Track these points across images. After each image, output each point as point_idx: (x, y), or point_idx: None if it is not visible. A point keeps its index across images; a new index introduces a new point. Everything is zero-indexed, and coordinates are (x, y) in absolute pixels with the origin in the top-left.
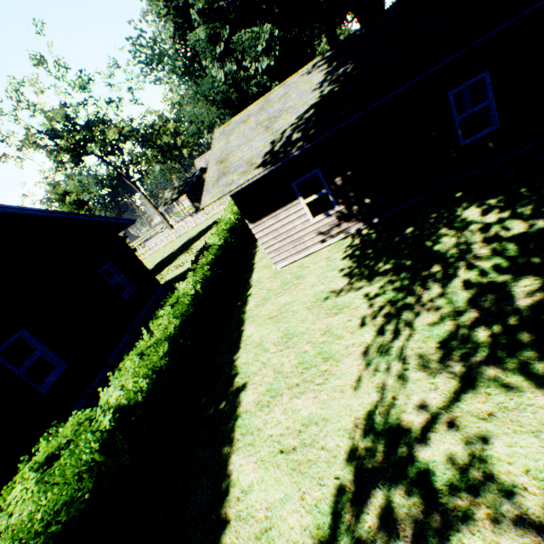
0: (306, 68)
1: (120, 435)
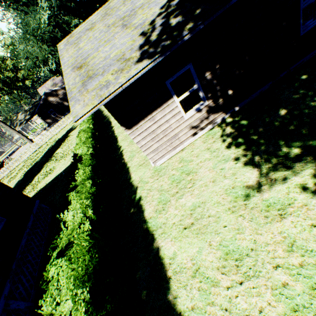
0: None
1: None
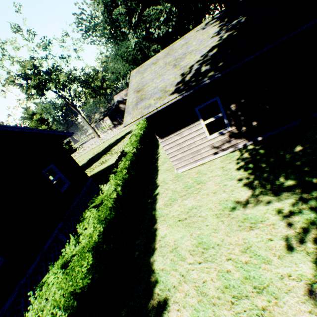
0: (200, 26)
1: None
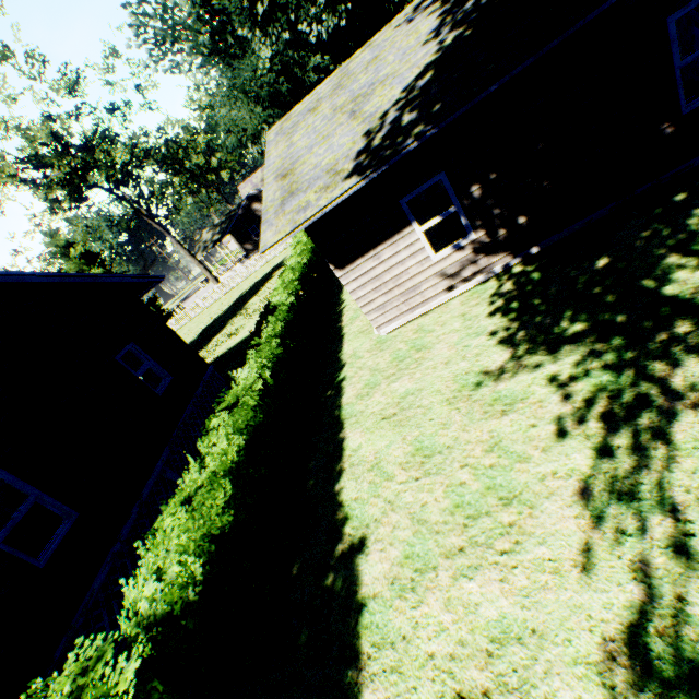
0: (403, 14)
1: (161, 685)
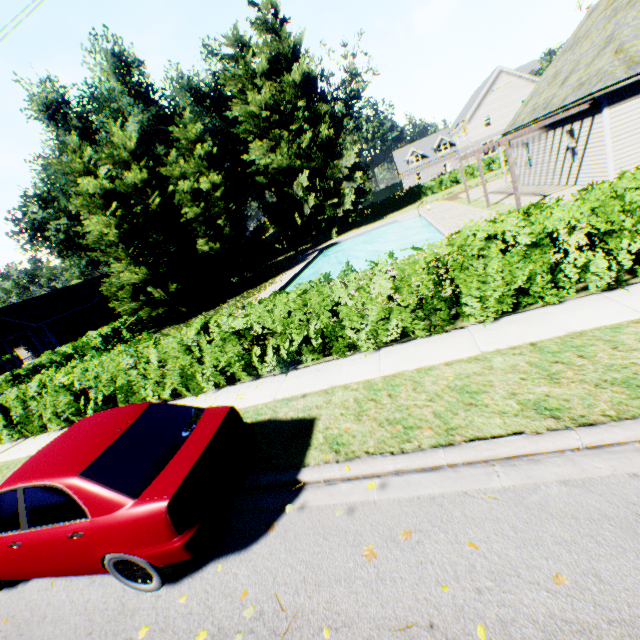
0: None
1: None
